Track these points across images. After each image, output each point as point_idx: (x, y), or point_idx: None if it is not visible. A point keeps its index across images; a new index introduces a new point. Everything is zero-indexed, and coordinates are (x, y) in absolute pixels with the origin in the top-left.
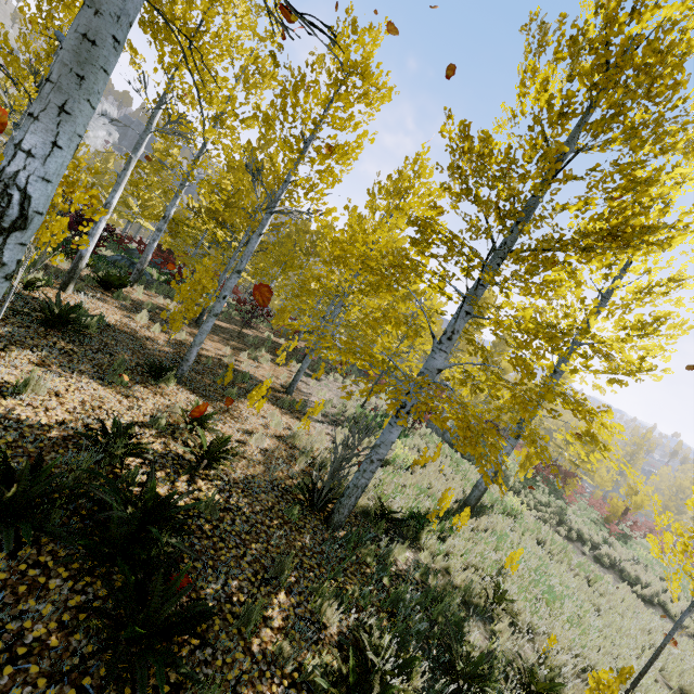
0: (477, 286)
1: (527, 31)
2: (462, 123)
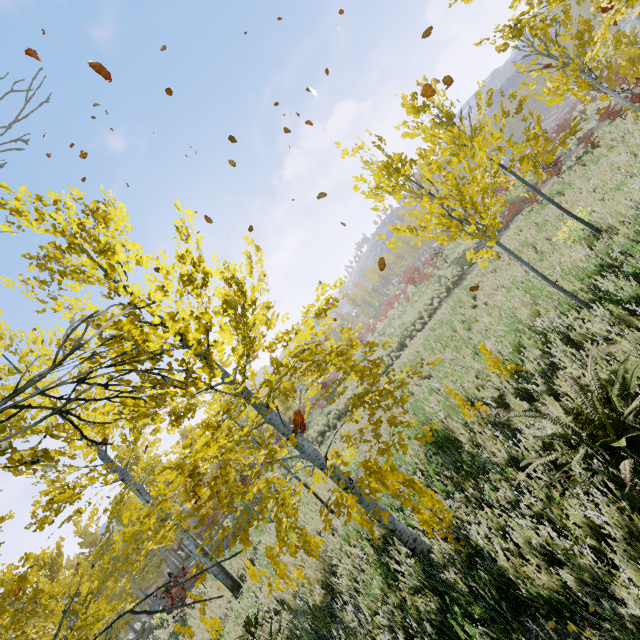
0: None
1: None
2: None
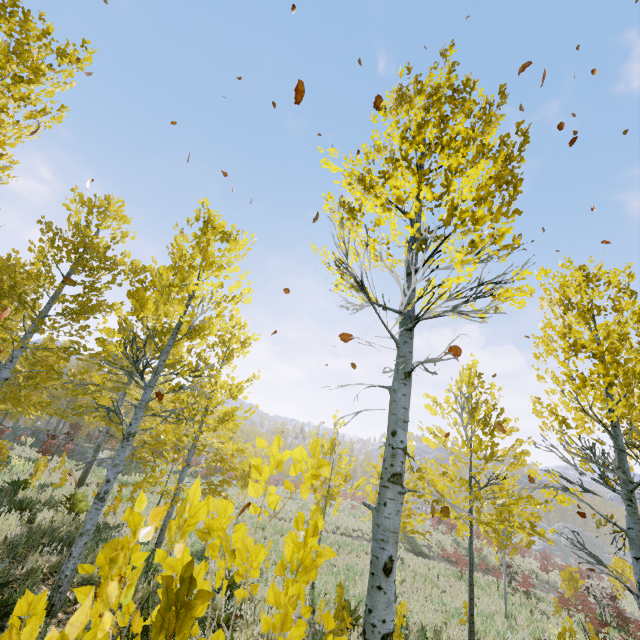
0: (26, 333)
1: (41, 223)
2: (0, 261)
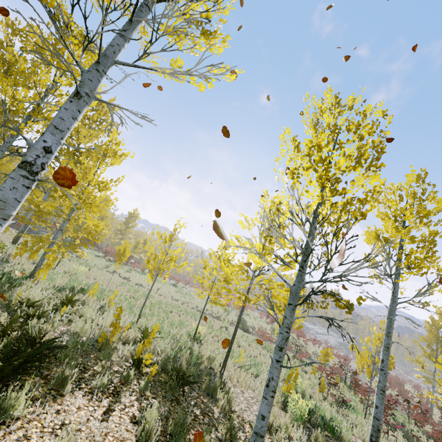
0: None
1: None
2: None
